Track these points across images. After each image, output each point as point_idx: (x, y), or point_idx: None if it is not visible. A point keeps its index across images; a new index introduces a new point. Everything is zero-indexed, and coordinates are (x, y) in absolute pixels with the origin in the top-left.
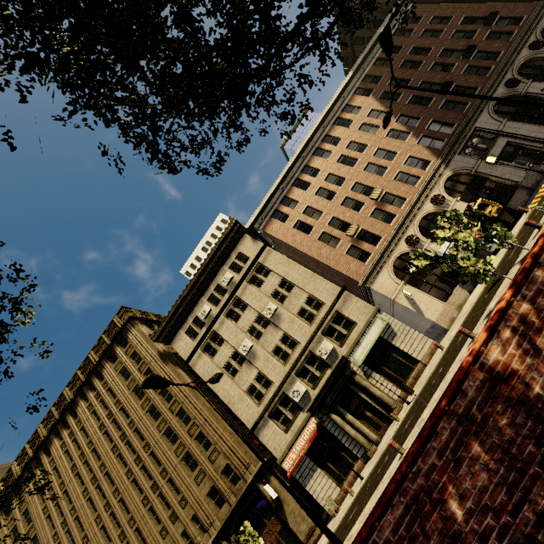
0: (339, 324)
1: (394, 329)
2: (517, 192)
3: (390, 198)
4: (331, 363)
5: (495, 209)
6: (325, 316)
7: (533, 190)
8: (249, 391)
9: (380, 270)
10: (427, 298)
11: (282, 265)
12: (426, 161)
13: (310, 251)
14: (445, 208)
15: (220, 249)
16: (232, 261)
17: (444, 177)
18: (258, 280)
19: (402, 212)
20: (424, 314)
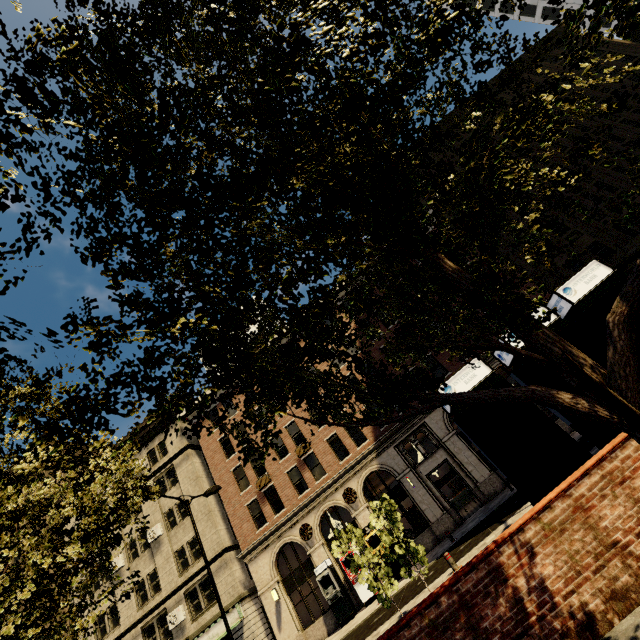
0: (205, 590)
1: (244, 633)
2: (425, 532)
3: (315, 460)
4: (176, 637)
5: (381, 554)
6: (193, 575)
7: (440, 541)
8: (99, 618)
9: (265, 549)
10: (288, 615)
11: (190, 482)
12: (364, 435)
13: (220, 481)
14: (353, 510)
15: (147, 427)
16: (153, 446)
17: (369, 468)
18: (165, 485)
19: (315, 488)
20: (277, 633)
